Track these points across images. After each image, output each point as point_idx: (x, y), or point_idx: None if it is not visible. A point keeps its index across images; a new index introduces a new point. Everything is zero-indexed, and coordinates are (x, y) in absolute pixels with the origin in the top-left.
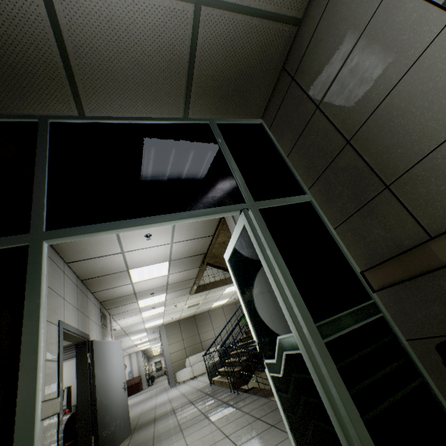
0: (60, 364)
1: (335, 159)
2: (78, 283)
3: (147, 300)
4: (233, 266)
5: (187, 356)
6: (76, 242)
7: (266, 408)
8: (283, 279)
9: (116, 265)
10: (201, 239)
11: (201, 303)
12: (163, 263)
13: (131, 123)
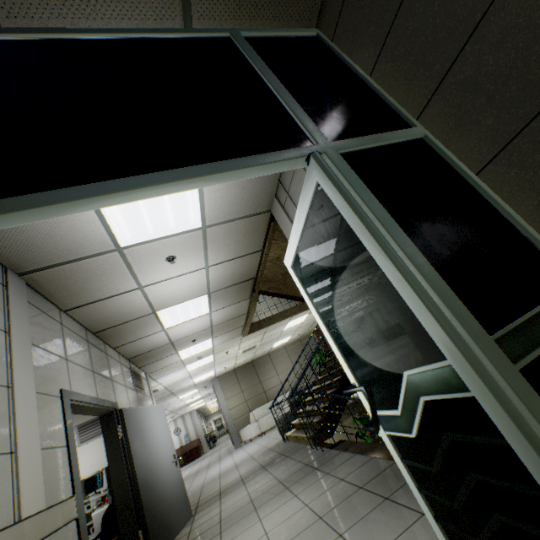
0: (72, 450)
1: (475, 33)
2: (89, 338)
3: (189, 350)
4: (301, 273)
5: (250, 410)
6: (67, 279)
7: (368, 471)
8: (411, 263)
9: (137, 307)
10: (247, 257)
11: (258, 345)
12: (200, 297)
13: (91, 40)
